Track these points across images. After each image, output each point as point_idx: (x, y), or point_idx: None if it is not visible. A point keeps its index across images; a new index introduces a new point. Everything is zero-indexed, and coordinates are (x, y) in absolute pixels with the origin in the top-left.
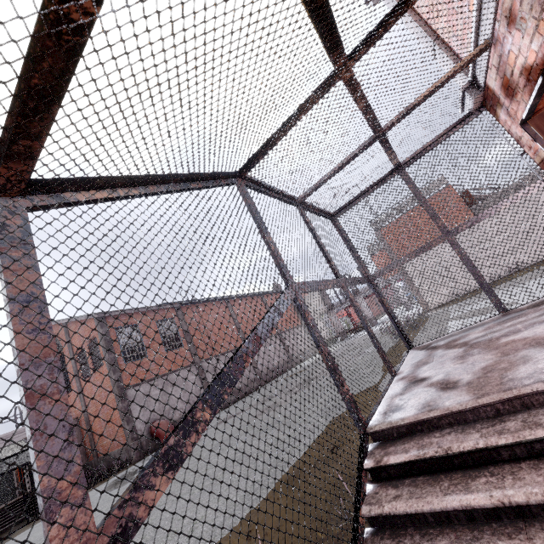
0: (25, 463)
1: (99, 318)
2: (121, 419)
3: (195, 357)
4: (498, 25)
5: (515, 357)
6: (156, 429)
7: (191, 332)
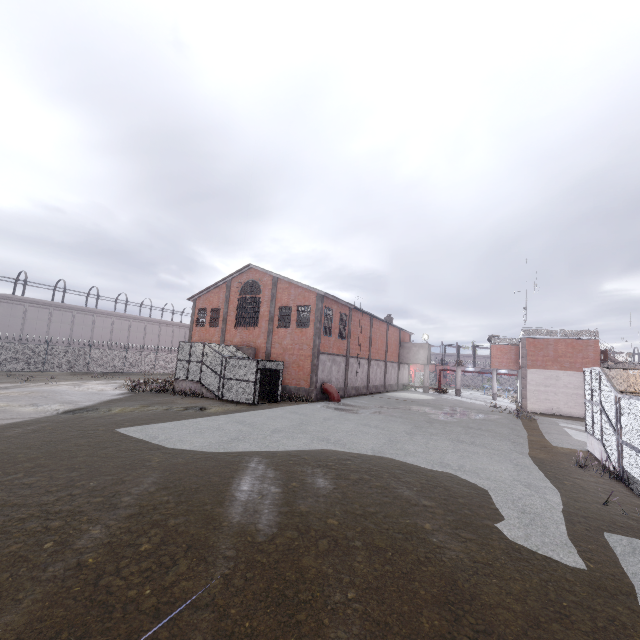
0: (273, 369)
1: (322, 295)
2: (312, 370)
3: (348, 351)
4: None
5: None
6: (329, 388)
7: (351, 332)
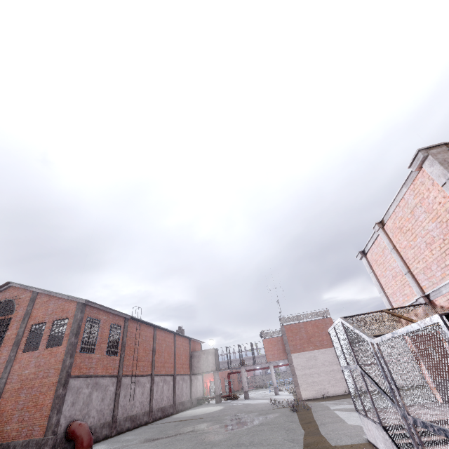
0: None
1: (83, 304)
2: (53, 406)
3: (120, 369)
4: (411, 312)
5: (418, 415)
6: (76, 430)
7: (126, 345)
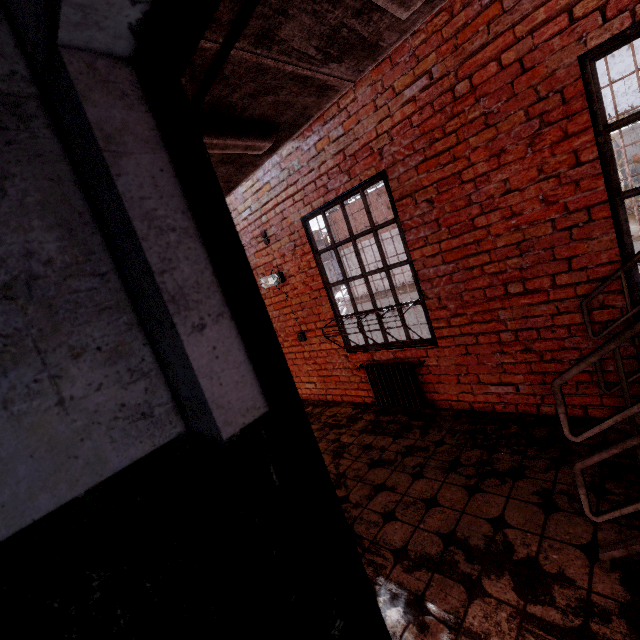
0: None
1: None
2: None
3: None
4: None
5: None
6: None
7: None
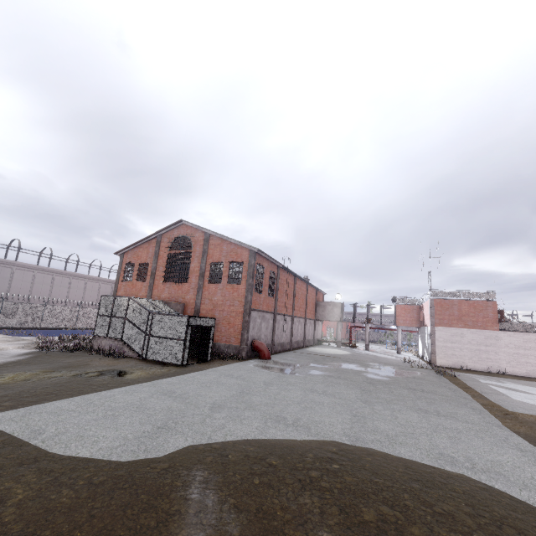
0: (204, 325)
1: (255, 252)
2: (243, 327)
3: (276, 308)
4: None
5: None
6: (259, 346)
7: (278, 289)
